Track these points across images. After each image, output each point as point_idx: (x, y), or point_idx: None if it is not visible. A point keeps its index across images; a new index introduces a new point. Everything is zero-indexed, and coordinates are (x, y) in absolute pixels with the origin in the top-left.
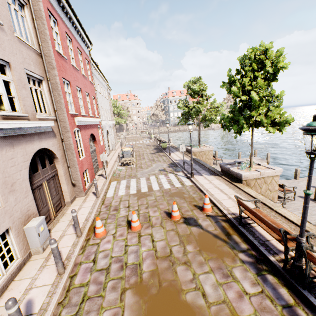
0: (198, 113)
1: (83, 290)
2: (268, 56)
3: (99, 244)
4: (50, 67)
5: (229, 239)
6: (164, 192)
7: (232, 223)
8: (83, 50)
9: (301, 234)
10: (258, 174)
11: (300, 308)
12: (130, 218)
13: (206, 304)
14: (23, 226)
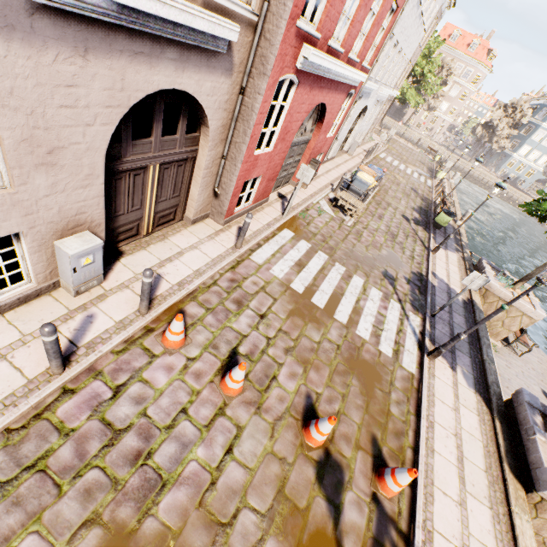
0: None
1: (53, 440)
2: None
3: (154, 359)
4: None
5: None
6: (348, 341)
7: None
8: None
9: None
10: None
11: None
12: (242, 348)
13: None
14: (58, 237)
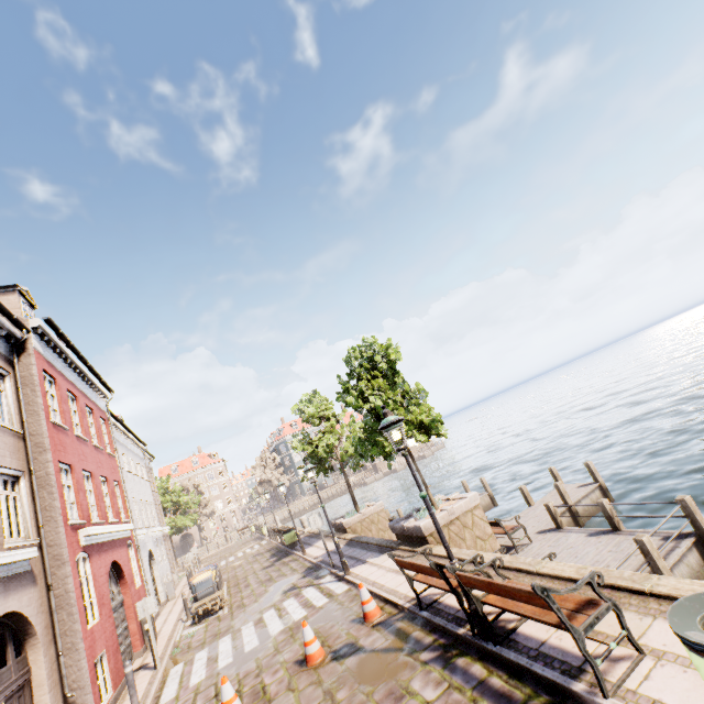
0: (330, 448)
1: None
2: (377, 350)
3: None
4: (38, 451)
5: (407, 642)
6: (294, 627)
7: (413, 615)
8: (95, 405)
9: (450, 556)
10: (446, 514)
11: (494, 675)
12: None
13: None
14: None
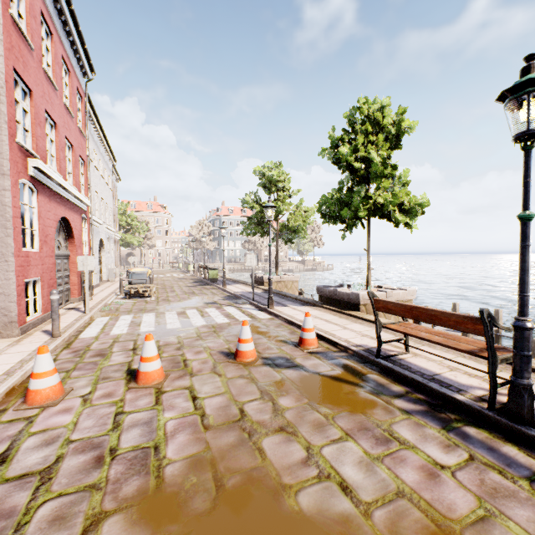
0: (276, 215)
1: None
2: (385, 116)
3: (34, 417)
4: None
5: (365, 381)
6: (217, 327)
7: (361, 359)
8: (74, 70)
9: (524, 310)
10: (384, 294)
11: None
12: (137, 365)
13: (358, 508)
14: None
